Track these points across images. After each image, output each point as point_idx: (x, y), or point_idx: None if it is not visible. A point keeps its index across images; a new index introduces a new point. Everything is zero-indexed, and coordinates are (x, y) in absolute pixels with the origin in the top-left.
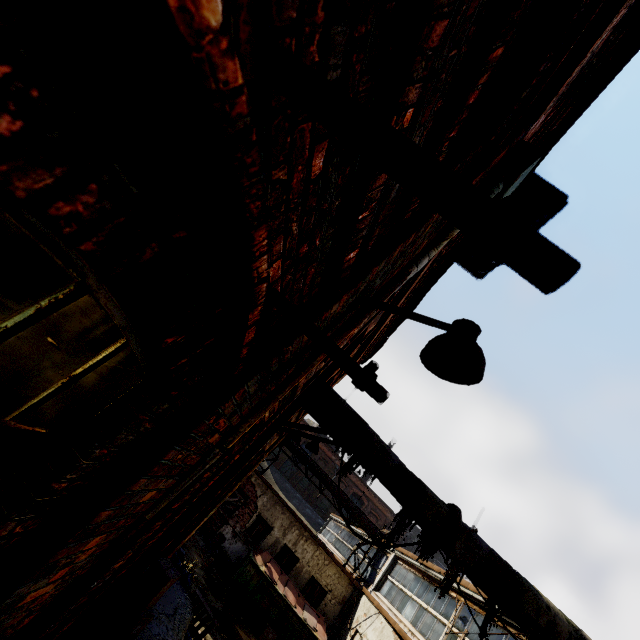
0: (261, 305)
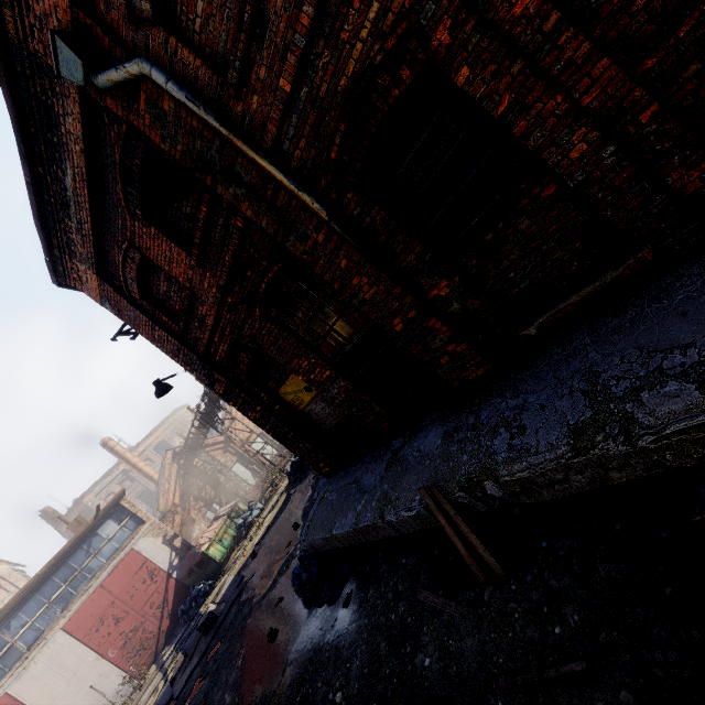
0: (269, 275)
